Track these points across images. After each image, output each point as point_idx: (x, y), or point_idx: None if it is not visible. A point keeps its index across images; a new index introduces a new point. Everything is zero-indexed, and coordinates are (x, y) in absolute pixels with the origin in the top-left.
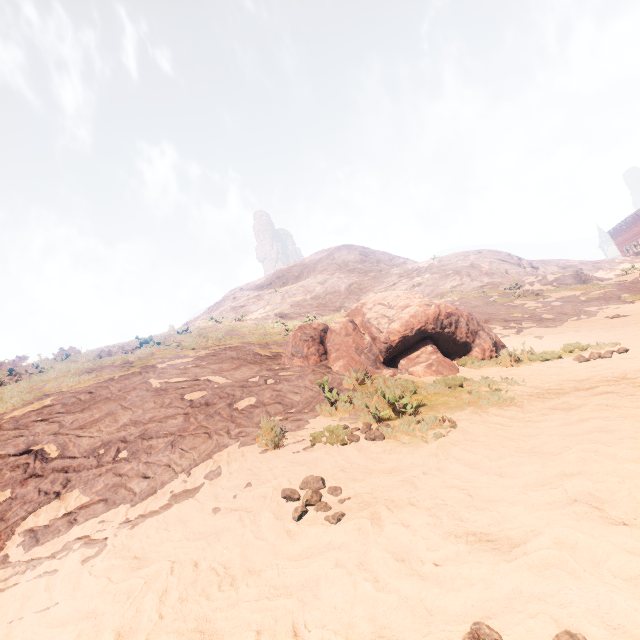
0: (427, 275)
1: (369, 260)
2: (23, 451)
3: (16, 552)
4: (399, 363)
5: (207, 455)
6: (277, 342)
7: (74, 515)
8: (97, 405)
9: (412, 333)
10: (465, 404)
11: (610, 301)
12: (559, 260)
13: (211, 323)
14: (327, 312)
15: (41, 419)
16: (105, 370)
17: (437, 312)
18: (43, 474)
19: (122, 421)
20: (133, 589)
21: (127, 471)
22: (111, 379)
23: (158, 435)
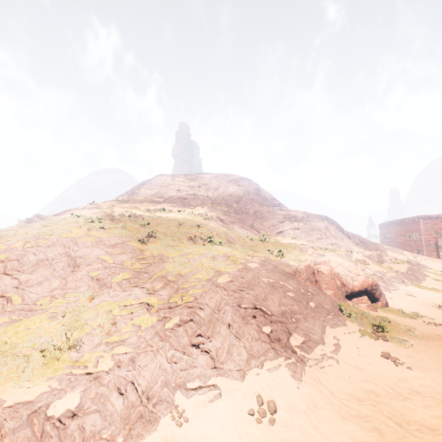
0: (301, 224)
1: (261, 195)
2: (255, 307)
3: (305, 354)
4: (352, 299)
5: (322, 328)
6: (280, 262)
7: (306, 344)
8: (255, 287)
9: (363, 289)
10: (402, 333)
11: (400, 281)
12: (360, 236)
13: (199, 218)
14: (246, 226)
15: (240, 289)
16: (220, 258)
17: (372, 283)
18: (274, 322)
19: (276, 301)
20: (371, 376)
21: (303, 329)
22: (240, 270)
23: (297, 313)
